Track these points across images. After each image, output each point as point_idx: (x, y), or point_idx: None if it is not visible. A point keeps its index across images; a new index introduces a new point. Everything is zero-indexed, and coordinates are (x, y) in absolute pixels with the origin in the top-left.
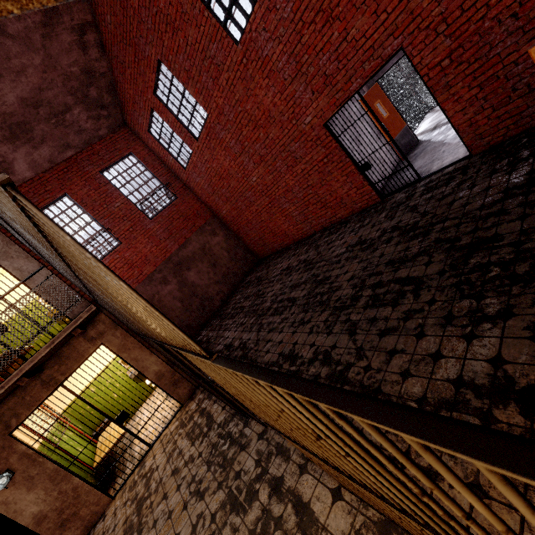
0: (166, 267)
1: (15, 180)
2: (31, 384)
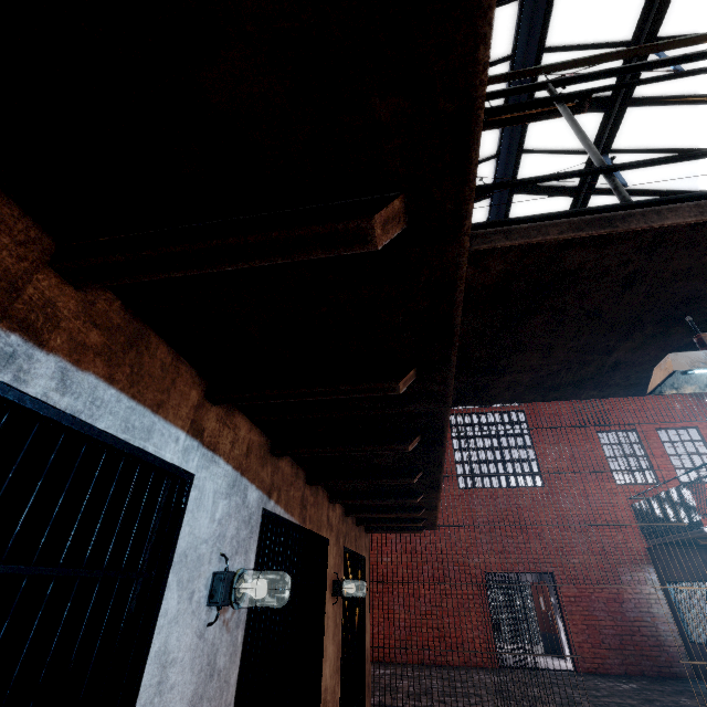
0: None
1: None
2: (354, 524)
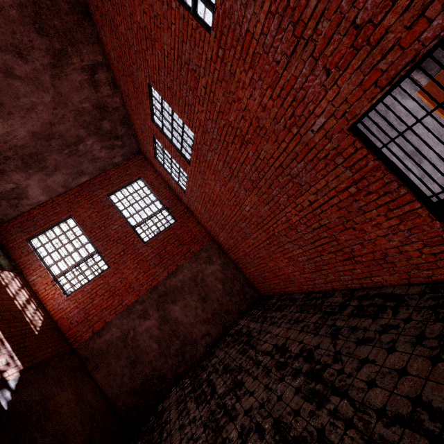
0: (150, 298)
1: (30, 203)
2: None
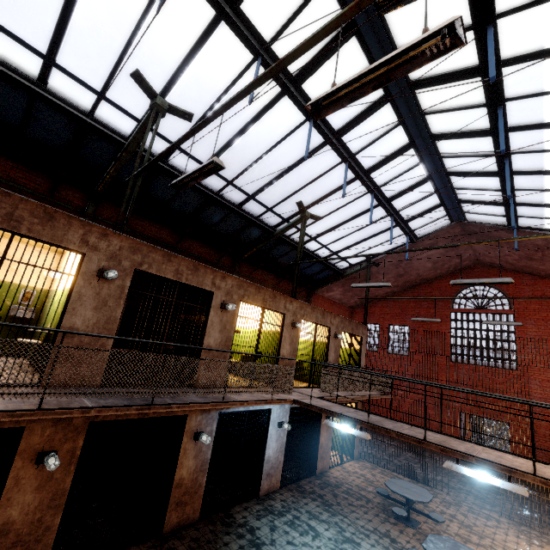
0: None
1: (323, 294)
2: None
